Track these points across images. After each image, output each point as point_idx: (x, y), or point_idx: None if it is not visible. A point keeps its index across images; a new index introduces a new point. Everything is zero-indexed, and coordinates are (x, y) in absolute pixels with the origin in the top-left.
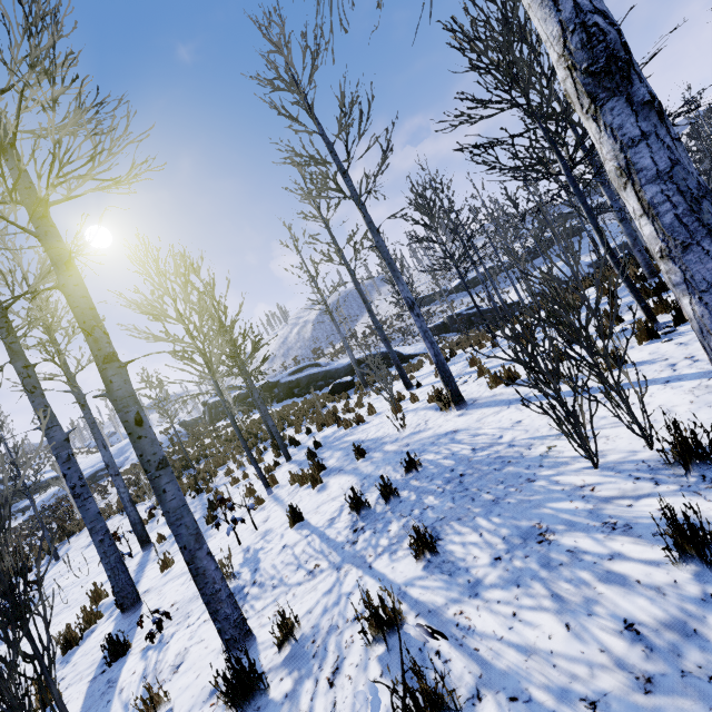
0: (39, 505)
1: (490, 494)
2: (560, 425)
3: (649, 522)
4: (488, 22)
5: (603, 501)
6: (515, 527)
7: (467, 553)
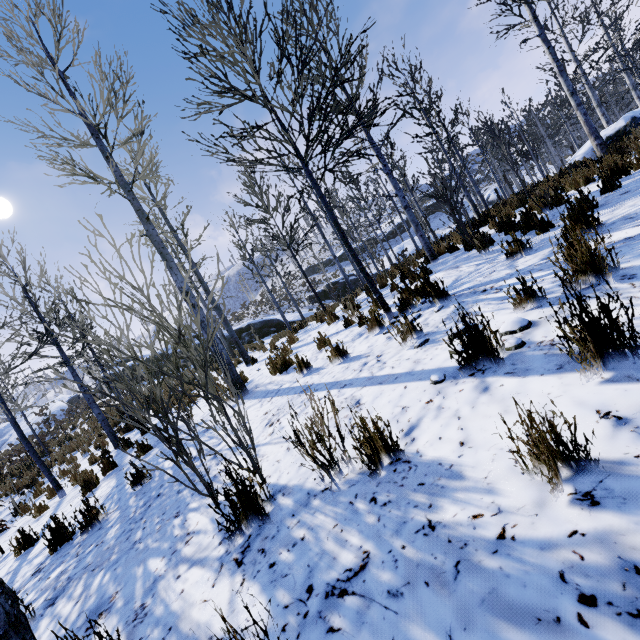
0: None
1: (142, 531)
2: (177, 461)
3: (158, 614)
4: (209, 7)
5: (176, 563)
6: (102, 596)
7: (40, 637)
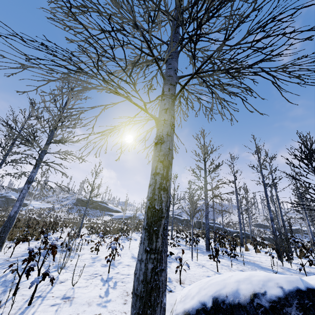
0: (117, 216)
1: None
2: None
3: None
4: None
5: None
6: None
7: None
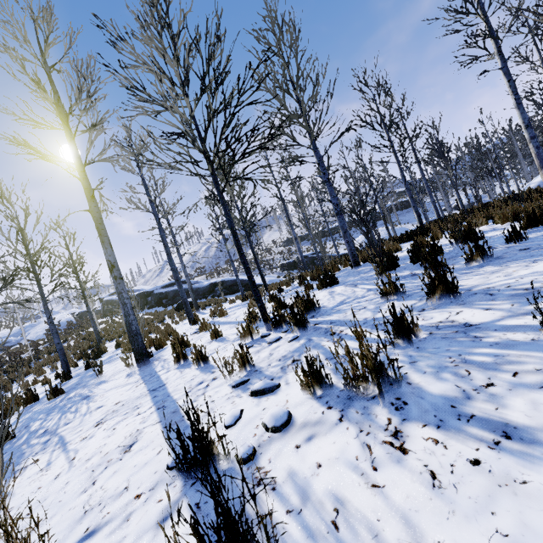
0: None
1: None
2: None
3: None
4: (146, 25)
5: None
6: None
7: None
